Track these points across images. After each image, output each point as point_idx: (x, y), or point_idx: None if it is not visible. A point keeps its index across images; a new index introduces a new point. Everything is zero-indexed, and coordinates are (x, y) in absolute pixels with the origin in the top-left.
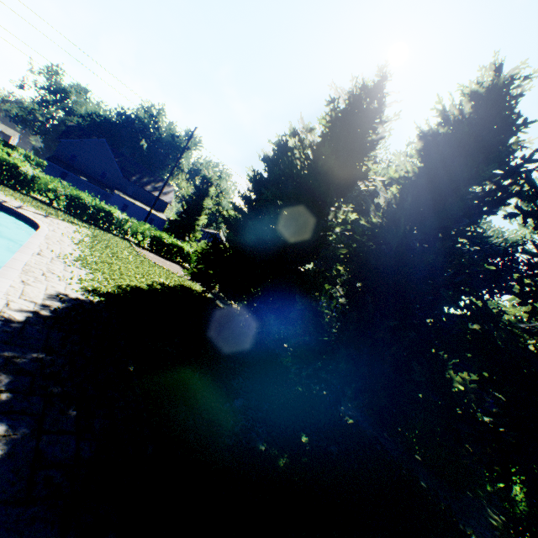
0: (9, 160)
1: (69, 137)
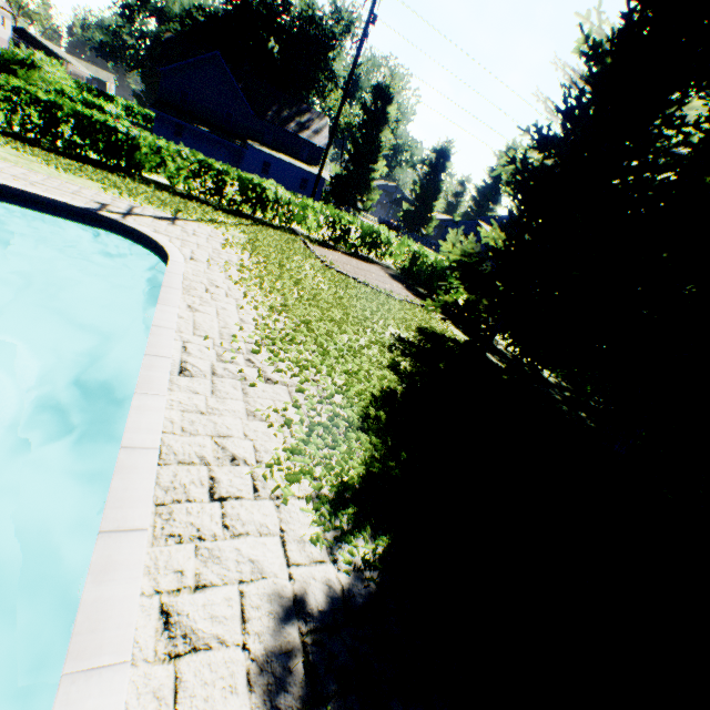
0: (94, 117)
1: (170, 61)
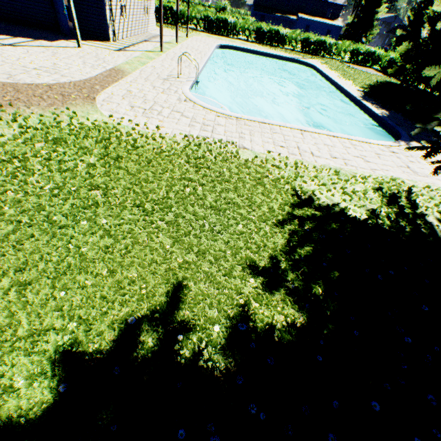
0: (274, 29)
1: None
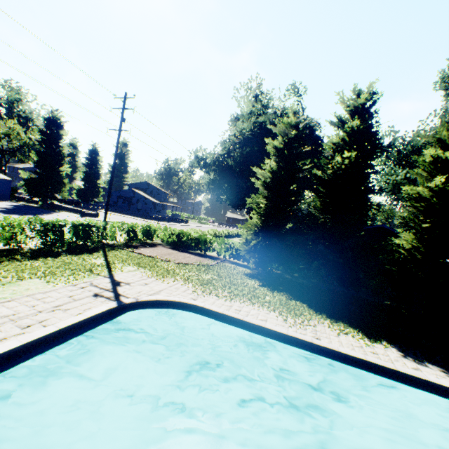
0: None
1: None
